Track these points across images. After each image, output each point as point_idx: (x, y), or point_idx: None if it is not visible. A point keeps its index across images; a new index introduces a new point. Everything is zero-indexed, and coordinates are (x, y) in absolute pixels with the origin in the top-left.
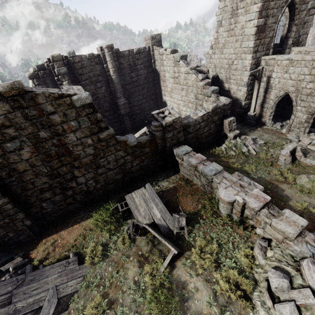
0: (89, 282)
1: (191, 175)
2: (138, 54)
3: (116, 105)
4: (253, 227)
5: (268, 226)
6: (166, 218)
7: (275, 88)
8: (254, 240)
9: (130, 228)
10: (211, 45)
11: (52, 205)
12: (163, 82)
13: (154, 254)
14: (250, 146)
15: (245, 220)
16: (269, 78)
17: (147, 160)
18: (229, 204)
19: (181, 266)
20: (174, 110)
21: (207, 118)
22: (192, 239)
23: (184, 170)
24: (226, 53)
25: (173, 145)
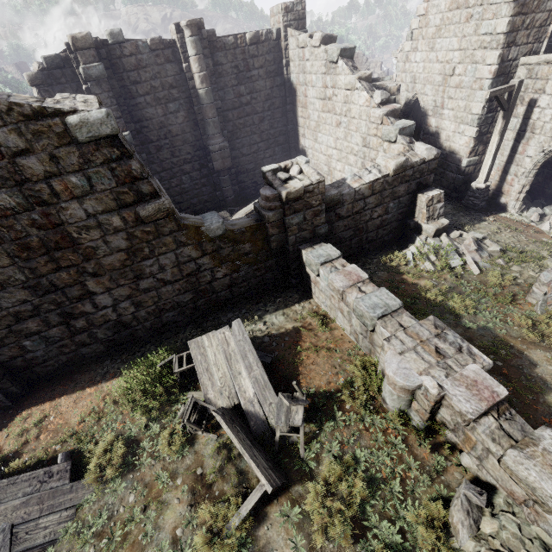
0: (84, 523)
1: (332, 308)
2: (255, 45)
3: (207, 151)
4: (455, 448)
5: (494, 460)
6: (265, 400)
7: (542, 132)
8: (453, 480)
9: (186, 415)
10: (411, 31)
11: (46, 345)
12: (302, 109)
13: (227, 479)
14: (469, 255)
15: (439, 428)
16: (531, 109)
17: (247, 267)
18: (404, 390)
19: (279, 518)
20: (321, 167)
21: (383, 188)
22: (314, 457)
23: (320, 295)
24: (442, 48)
25: (302, 242)
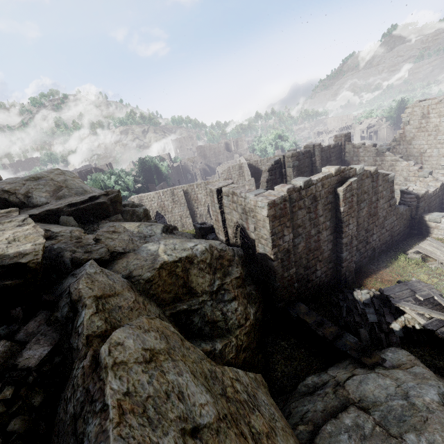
0: None
1: None
2: (333, 148)
3: None
4: None
5: None
6: None
7: None
8: None
9: None
10: (395, 138)
11: (358, 256)
12: None
13: None
14: None
15: None
16: None
17: (403, 226)
18: None
19: None
20: None
21: (436, 193)
22: None
23: (439, 231)
24: (416, 144)
25: (420, 214)
